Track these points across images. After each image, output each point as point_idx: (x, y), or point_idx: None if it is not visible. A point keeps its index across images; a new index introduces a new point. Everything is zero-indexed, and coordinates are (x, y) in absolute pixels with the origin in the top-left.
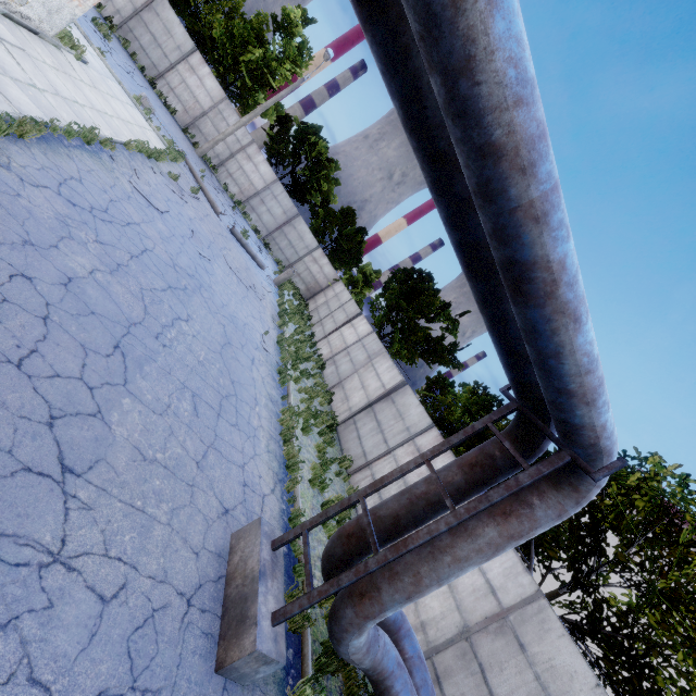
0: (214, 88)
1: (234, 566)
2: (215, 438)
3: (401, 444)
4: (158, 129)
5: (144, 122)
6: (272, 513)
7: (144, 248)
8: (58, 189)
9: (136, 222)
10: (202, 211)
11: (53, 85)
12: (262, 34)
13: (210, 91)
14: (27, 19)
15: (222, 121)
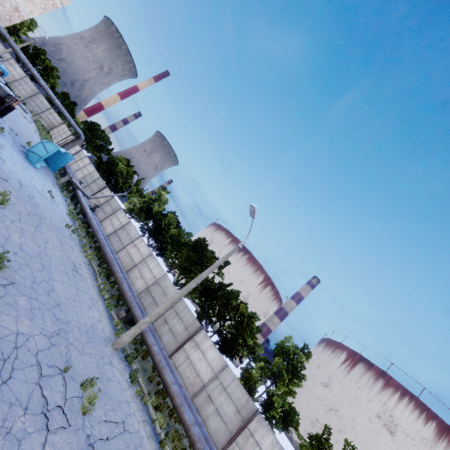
0: None
1: None
2: (32, 139)
3: (79, 160)
4: None
5: None
6: None
7: None
8: None
9: None
10: None
11: None
12: None
13: None
14: None
15: None
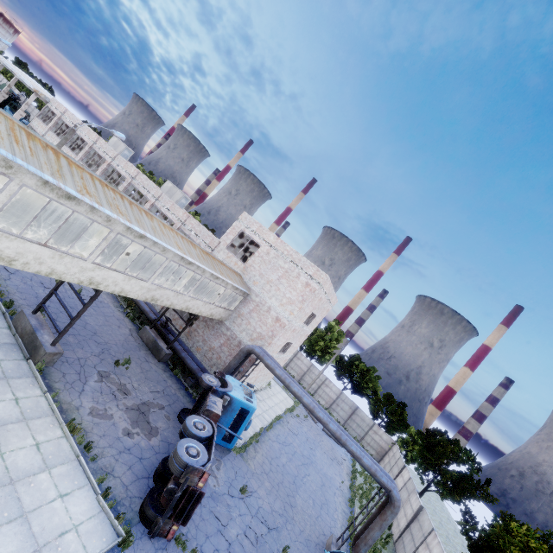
0: (307, 362)
1: (327, 545)
2: (320, 514)
3: (420, 543)
4: (290, 395)
5: (286, 395)
6: (342, 547)
7: (294, 451)
8: (277, 440)
9: (291, 442)
10: (309, 425)
11: (269, 405)
12: (322, 335)
13: (306, 364)
14: (261, 387)
15: (312, 373)
